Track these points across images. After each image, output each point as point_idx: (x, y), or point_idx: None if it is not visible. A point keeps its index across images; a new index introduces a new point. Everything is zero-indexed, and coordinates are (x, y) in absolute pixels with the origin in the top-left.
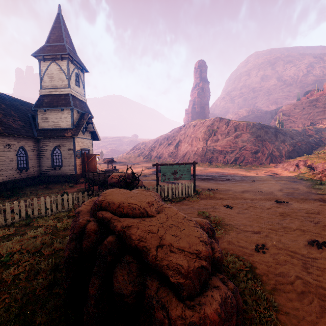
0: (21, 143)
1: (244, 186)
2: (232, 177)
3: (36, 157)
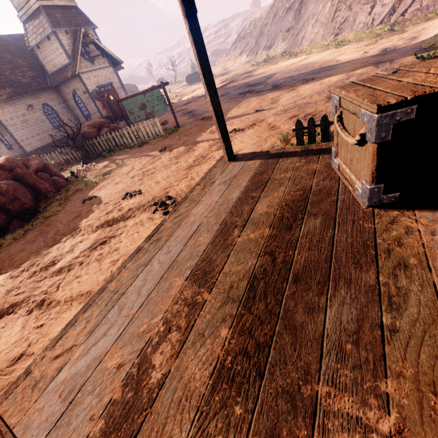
0: (41, 99)
1: (264, 100)
2: (296, 77)
3: (67, 110)
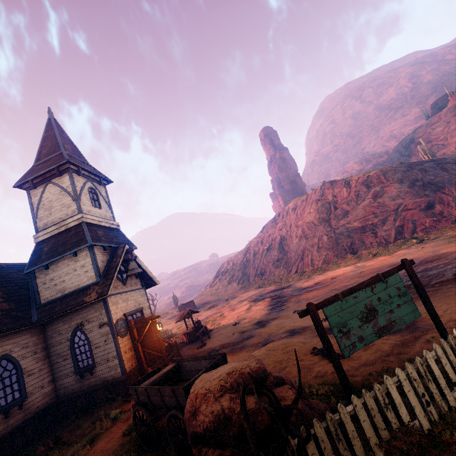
0: (3, 348)
1: None
2: (453, 265)
3: (44, 364)
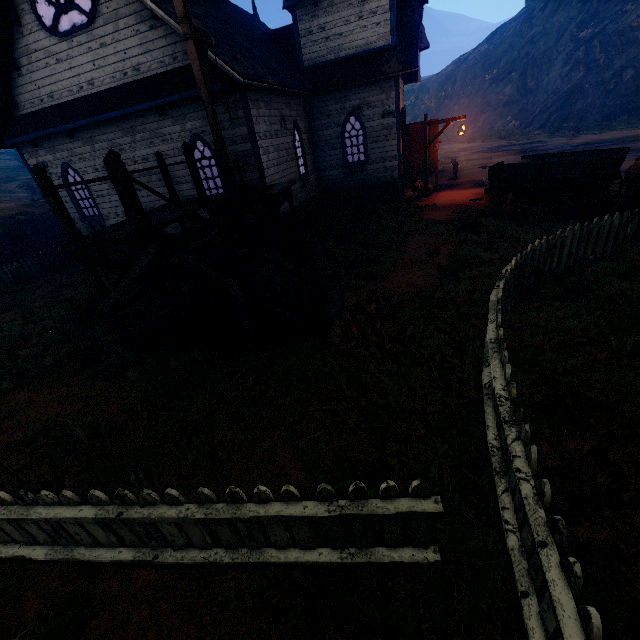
0: (292, 112)
1: None
2: None
3: (310, 148)
